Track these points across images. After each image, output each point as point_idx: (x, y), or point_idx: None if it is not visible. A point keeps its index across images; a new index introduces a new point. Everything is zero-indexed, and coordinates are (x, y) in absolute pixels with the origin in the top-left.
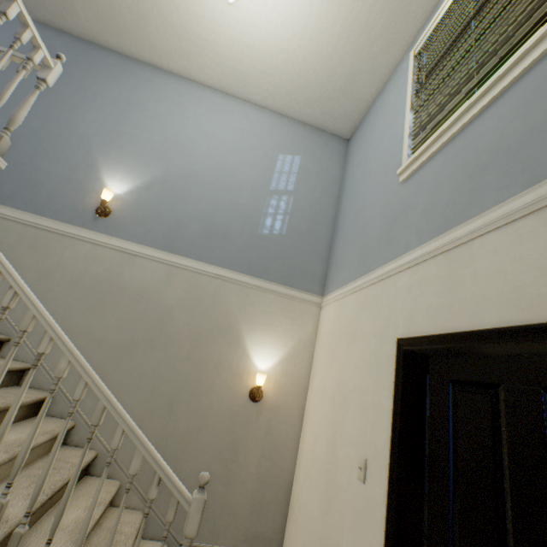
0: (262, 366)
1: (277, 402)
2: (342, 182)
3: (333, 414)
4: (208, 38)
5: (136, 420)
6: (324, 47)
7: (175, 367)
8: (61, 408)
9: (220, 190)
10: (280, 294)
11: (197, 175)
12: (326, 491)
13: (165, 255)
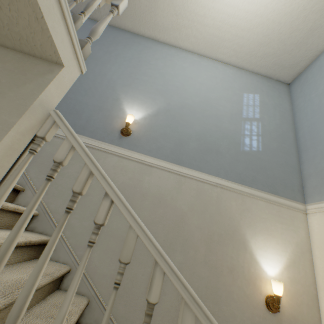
0: (270, 271)
1: (293, 312)
2: (293, 112)
3: None
4: (200, 12)
5: None
6: (294, 8)
7: (194, 272)
8: (95, 316)
9: (207, 117)
10: (270, 201)
11: (189, 107)
12: None
13: (174, 167)
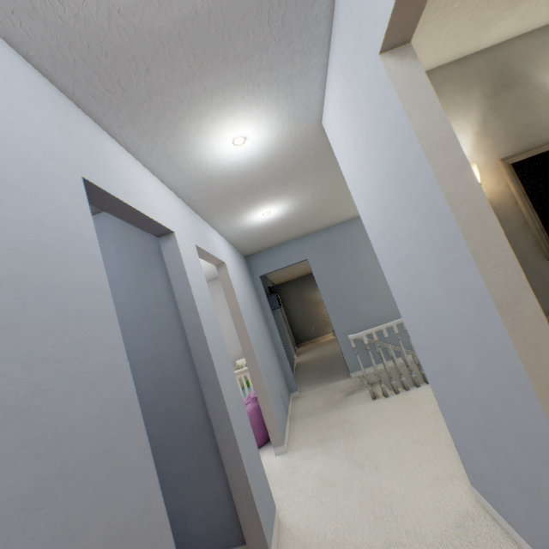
0: None
1: None
2: None
3: None
4: None
5: None
6: None
7: None
8: None
9: None
10: None
11: None
12: None
13: None
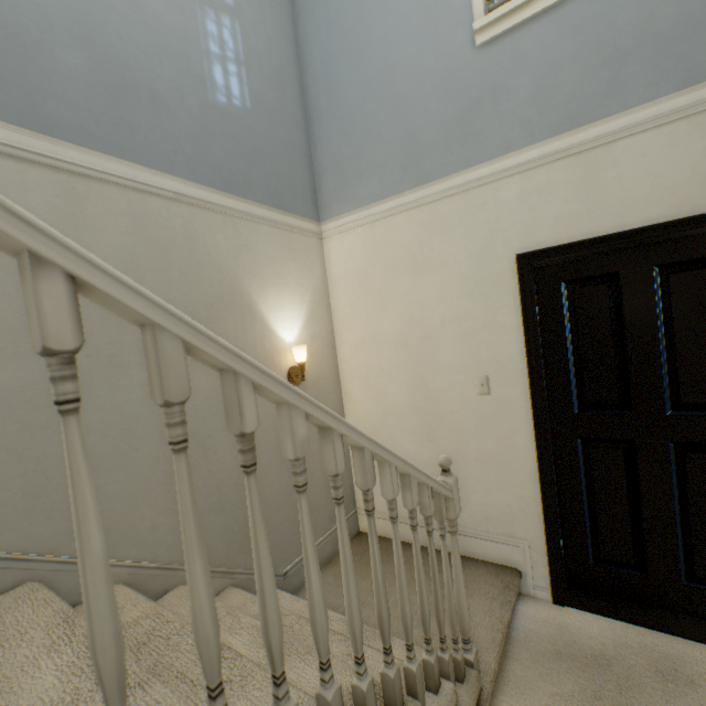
0: (290, 337)
1: (316, 375)
2: (294, 13)
3: (411, 357)
4: None
5: (160, 497)
6: None
7: None
8: None
9: None
10: (278, 225)
11: None
12: (423, 426)
13: (29, 141)
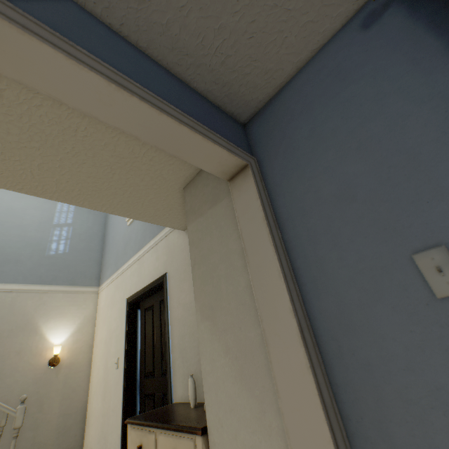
0: (58, 341)
1: (72, 361)
2: (107, 214)
3: (106, 349)
4: None
5: None
6: None
7: None
8: None
9: (10, 228)
10: (68, 292)
11: None
12: (104, 390)
13: None
